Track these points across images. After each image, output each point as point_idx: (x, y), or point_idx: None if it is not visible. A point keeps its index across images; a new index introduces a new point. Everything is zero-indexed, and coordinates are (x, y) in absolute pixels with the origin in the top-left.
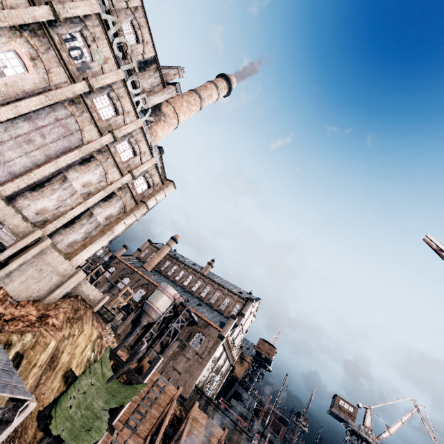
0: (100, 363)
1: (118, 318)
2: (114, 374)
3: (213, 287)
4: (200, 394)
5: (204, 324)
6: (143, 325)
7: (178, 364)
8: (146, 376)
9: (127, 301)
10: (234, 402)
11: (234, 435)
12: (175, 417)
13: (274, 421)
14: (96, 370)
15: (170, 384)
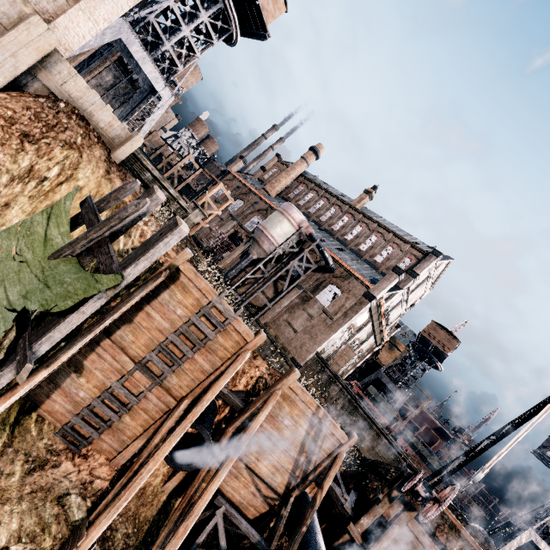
0: (47, 217)
1: (193, 219)
2: (65, 244)
3: (367, 228)
4: (322, 366)
5: (343, 273)
6: (251, 258)
7: (295, 320)
8: (131, 260)
9: (237, 229)
10: (373, 391)
11: (367, 434)
12: (259, 384)
13: (427, 429)
14: (33, 226)
15: (238, 321)
